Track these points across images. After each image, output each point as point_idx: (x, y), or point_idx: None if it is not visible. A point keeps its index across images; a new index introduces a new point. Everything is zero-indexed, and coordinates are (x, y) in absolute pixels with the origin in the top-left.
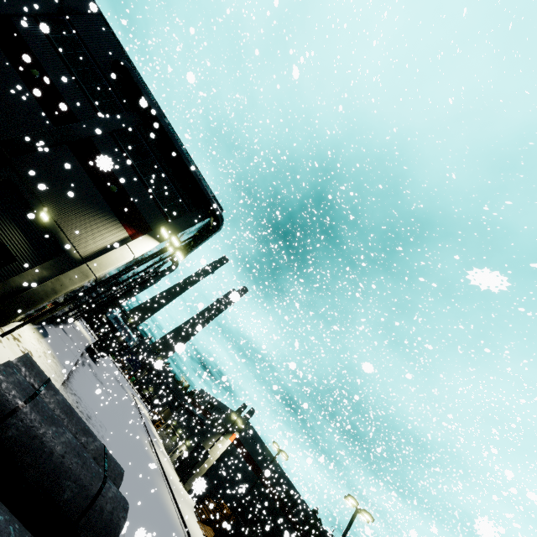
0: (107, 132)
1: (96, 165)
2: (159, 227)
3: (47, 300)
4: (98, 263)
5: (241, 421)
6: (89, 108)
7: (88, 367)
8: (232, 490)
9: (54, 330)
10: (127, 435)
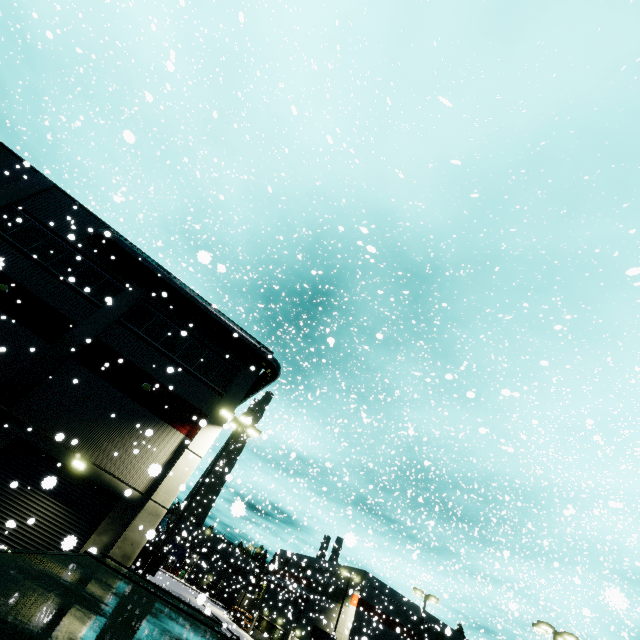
0: (114, 321)
1: (115, 368)
2: (214, 409)
3: None
4: (164, 490)
5: (357, 576)
6: (82, 302)
7: None
8: None
9: None
10: None
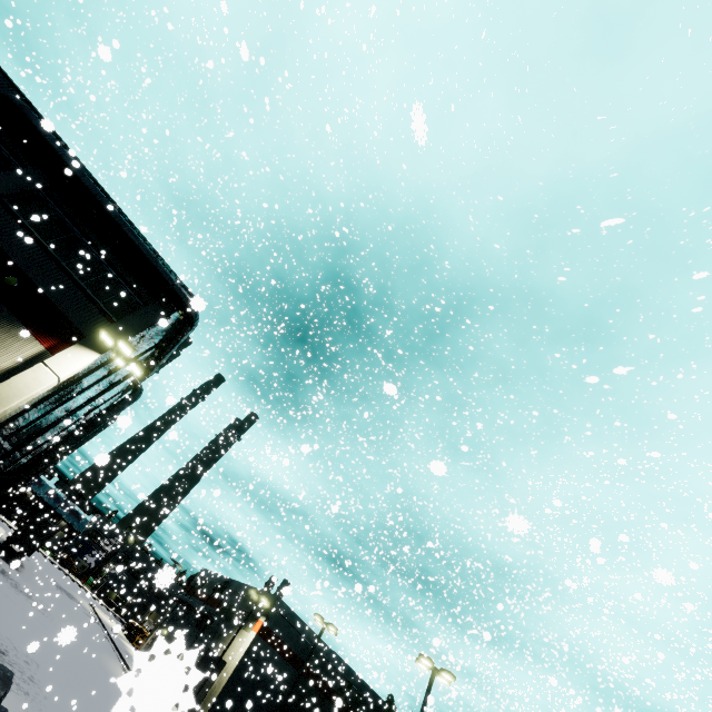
0: None
1: None
2: (96, 332)
3: None
4: None
5: (266, 599)
6: None
7: (0, 575)
8: (265, 705)
9: None
10: (82, 668)
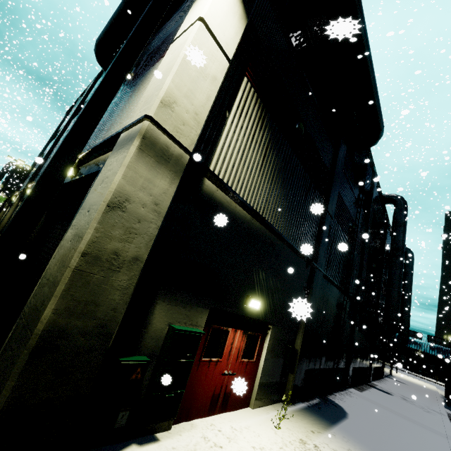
0: None
1: None
2: None
3: (63, 278)
4: (141, 106)
5: None
6: None
7: None
8: None
9: (358, 397)
10: None
